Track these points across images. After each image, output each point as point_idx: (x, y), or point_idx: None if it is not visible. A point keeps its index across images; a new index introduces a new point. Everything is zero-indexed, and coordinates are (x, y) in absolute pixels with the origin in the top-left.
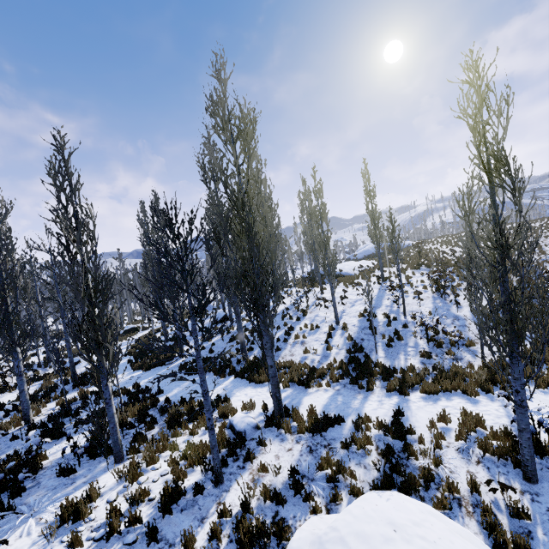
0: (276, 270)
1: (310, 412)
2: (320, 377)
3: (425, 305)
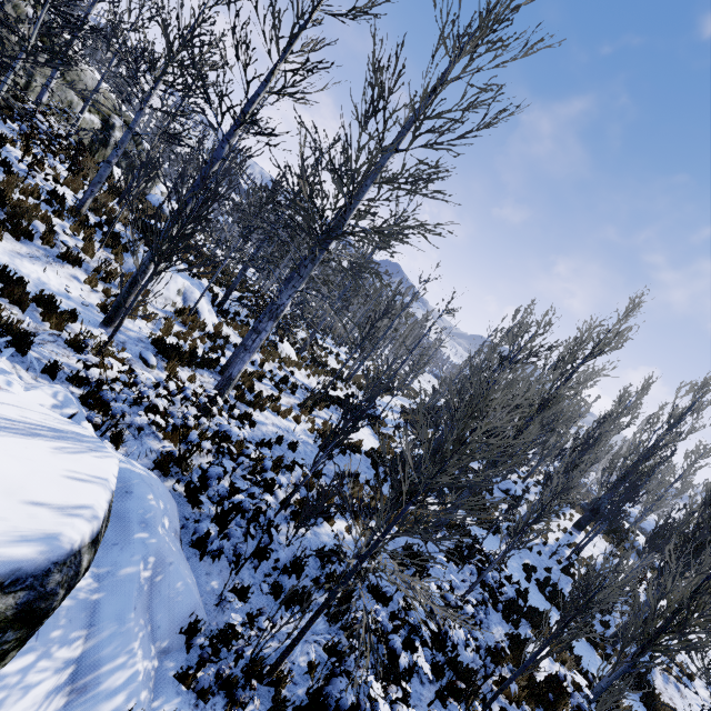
0: None
1: None
2: None
3: None
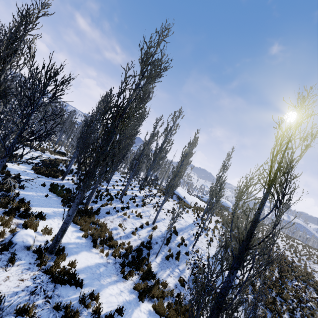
0: (116, 159)
1: (71, 263)
2: (109, 246)
3: (210, 250)
